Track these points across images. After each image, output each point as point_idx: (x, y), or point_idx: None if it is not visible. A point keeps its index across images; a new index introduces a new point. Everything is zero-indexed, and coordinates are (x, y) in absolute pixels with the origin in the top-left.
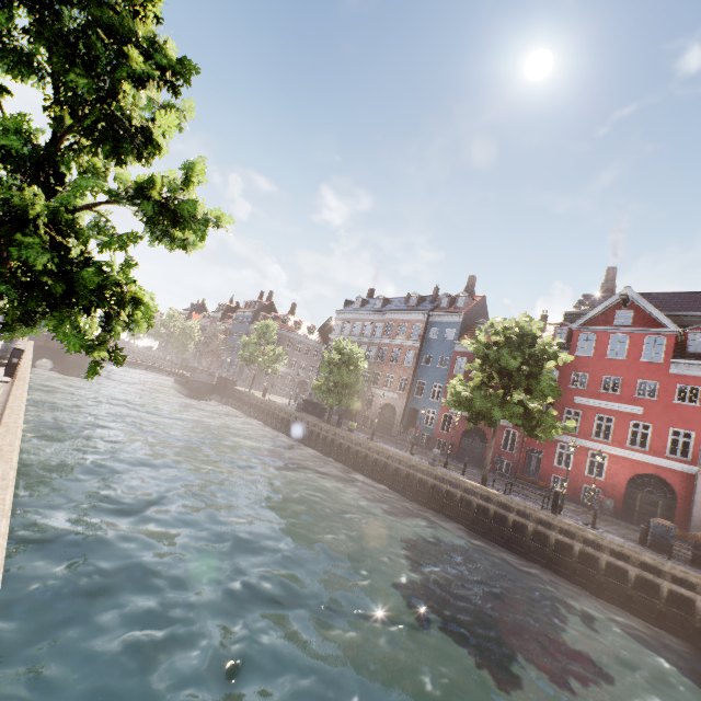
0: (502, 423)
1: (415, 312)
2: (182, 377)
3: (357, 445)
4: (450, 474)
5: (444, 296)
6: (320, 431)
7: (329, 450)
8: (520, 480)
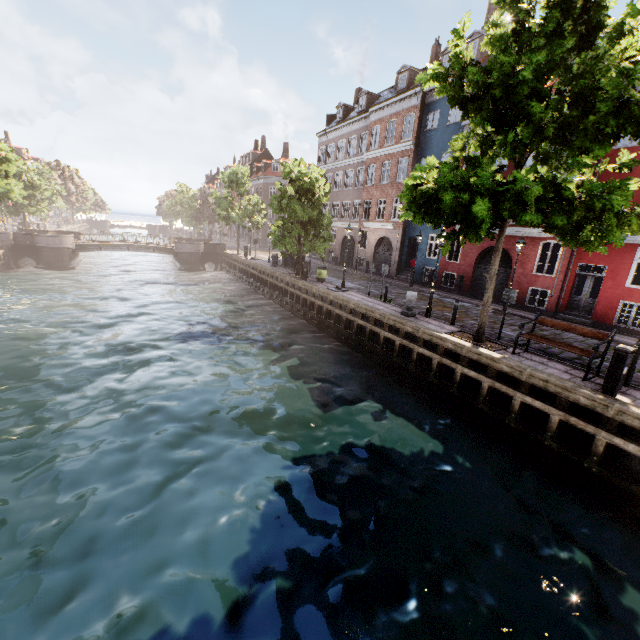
0: (536, 234)
1: (404, 96)
2: (169, 251)
3: (319, 299)
4: (423, 330)
5: (445, 52)
6: (285, 286)
7: (296, 308)
8: (563, 314)
